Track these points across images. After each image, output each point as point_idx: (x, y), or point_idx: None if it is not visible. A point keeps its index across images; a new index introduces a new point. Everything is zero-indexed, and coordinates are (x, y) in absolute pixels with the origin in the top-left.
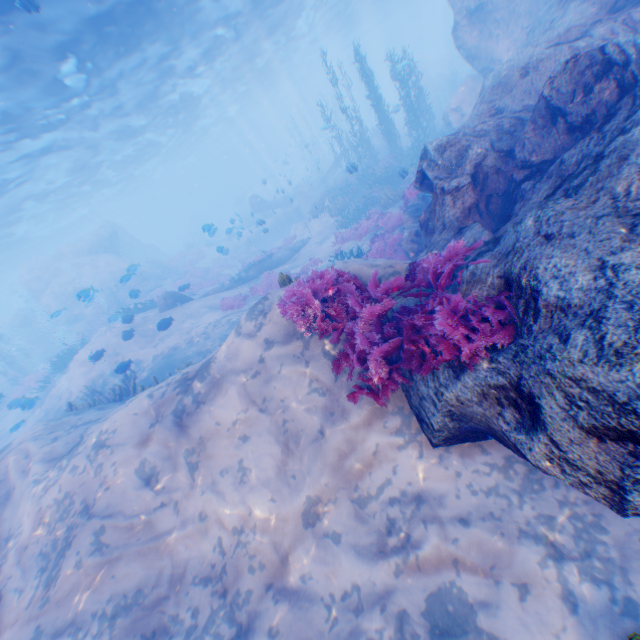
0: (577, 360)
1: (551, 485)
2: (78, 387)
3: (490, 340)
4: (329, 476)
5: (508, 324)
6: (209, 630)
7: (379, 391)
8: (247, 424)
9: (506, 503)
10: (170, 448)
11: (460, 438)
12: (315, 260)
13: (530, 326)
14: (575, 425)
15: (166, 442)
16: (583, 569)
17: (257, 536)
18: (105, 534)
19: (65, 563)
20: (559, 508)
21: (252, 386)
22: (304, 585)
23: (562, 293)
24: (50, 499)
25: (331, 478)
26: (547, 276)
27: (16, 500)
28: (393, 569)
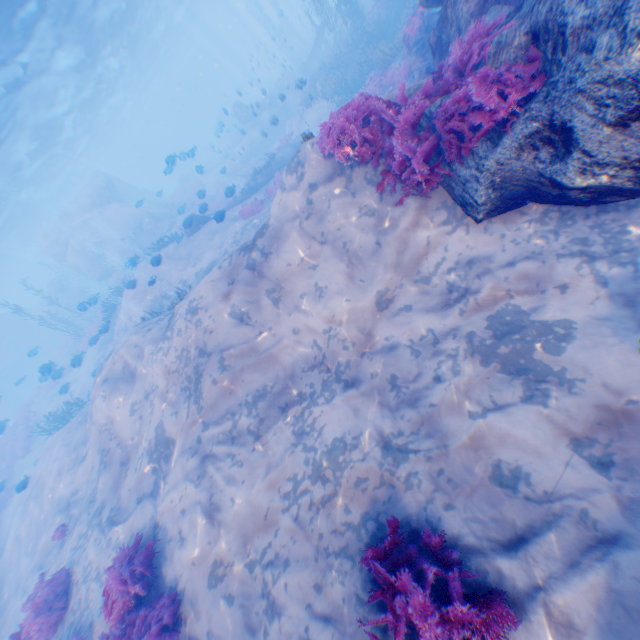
0: (603, 61)
1: (582, 219)
2: (139, 316)
3: (522, 94)
4: (392, 273)
5: (537, 77)
6: (326, 390)
7: (423, 192)
8: (313, 257)
9: (544, 243)
10: (254, 295)
11: (500, 209)
12: None
13: (559, 62)
14: (602, 126)
15: (249, 291)
16: (611, 262)
17: (344, 328)
18: (226, 361)
19: (203, 386)
20: (590, 232)
21: (308, 227)
22: (390, 343)
23: (588, 13)
24: (171, 358)
25: (394, 274)
26: (573, 5)
27: (141, 374)
28: (457, 313)
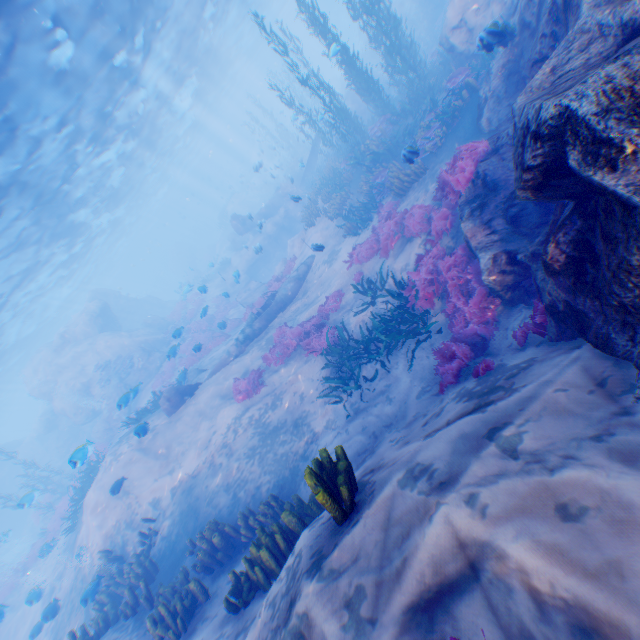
0: None
1: None
2: (97, 548)
3: None
4: None
5: None
6: None
7: None
8: None
9: None
10: None
11: None
12: (332, 296)
13: None
14: None
15: None
16: None
17: None
18: None
19: None
20: None
21: None
22: None
23: None
24: None
25: None
26: None
27: None
28: None
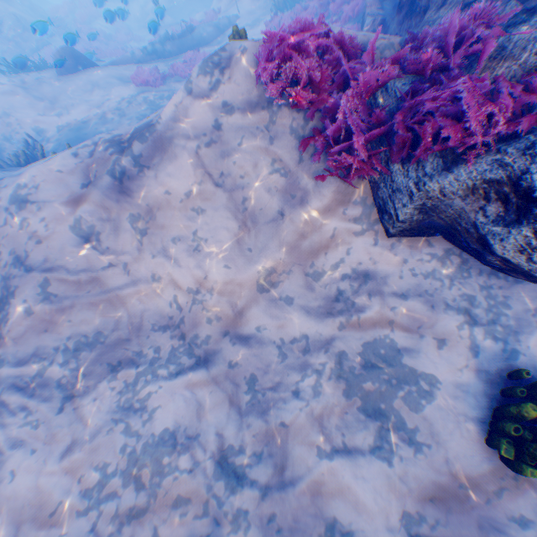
0: None
1: (477, 275)
2: None
3: (507, 129)
4: (286, 254)
5: (526, 116)
6: (172, 362)
7: (350, 179)
8: (202, 198)
9: (439, 285)
10: (112, 213)
11: (414, 232)
12: None
13: None
14: None
15: (107, 207)
16: (487, 331)
17: (214, 297)
18: (51, 287)
19: (11, 309)
20: (479, 291)
21: (207, 158)
22: (260, 334)
23: None
24: None
25: (287, 255)
26: None
27: None
28: (337, 326)
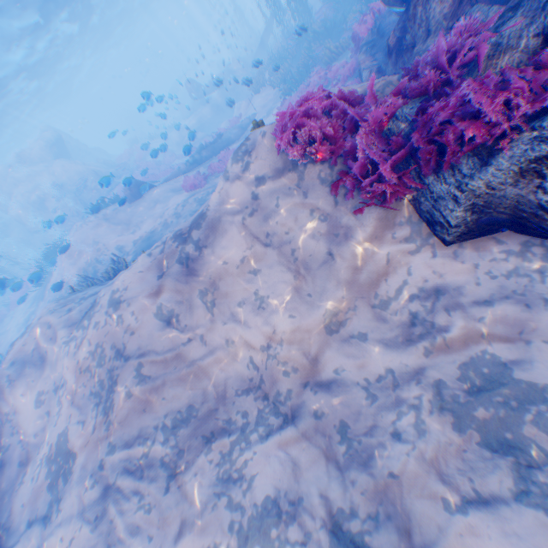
0: None
1: None
2: (71, 277)
3: (533, 108)
4: (345, 290)
5: None
6: (260, 423)
7: (388, 203)
8: (255, 260)
9: (528, 281)
10: (184, 293)
11: (475, 234)
12: None
13: None
14: None
15: (179, 289)
16: None
17: (286, 349)
18: (145, 370)
19: (116, 396)
20: None
21: (252, 225)
22: (340, 377)
23: None
24: (84, 353)
25: (347, 291)
26: None
27: (53, 362)
28: (422, 352)
